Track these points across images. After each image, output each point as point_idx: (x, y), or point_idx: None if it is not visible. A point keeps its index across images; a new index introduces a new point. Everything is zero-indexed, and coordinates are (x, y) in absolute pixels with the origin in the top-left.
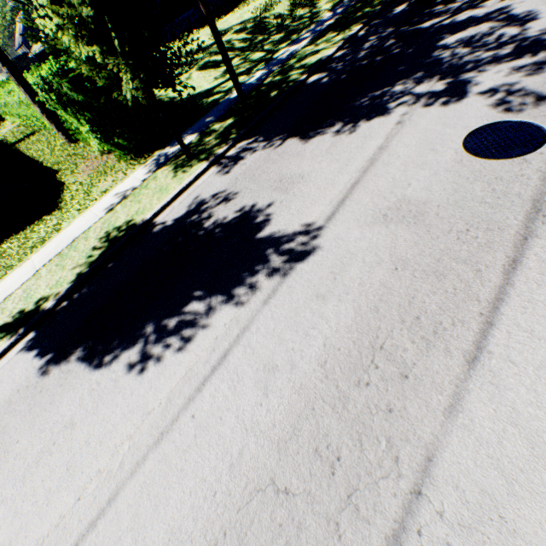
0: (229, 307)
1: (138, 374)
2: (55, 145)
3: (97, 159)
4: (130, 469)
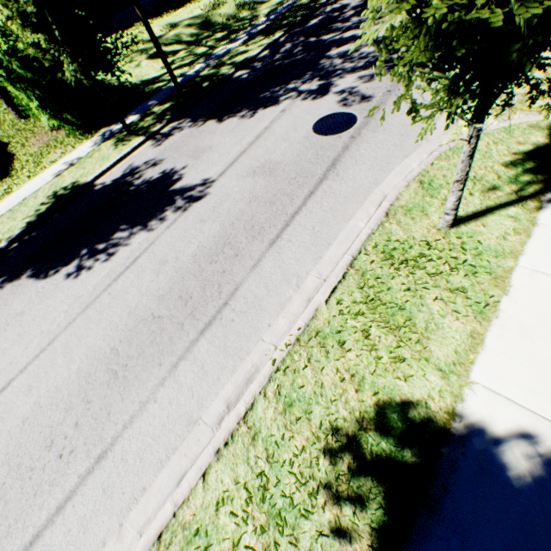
0: (144, 233)
1: (74, 279)
2: (4, 120)
3: (48, 135)
4: (64, 327)
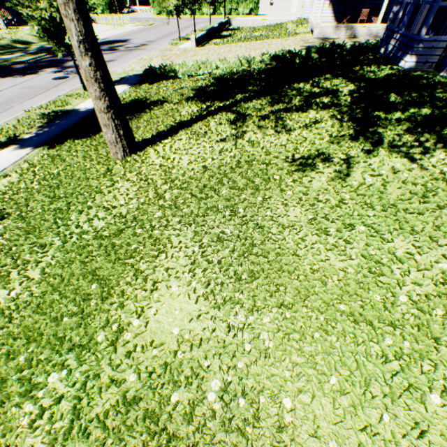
0: None
1: None
2: None
3: None
4: None
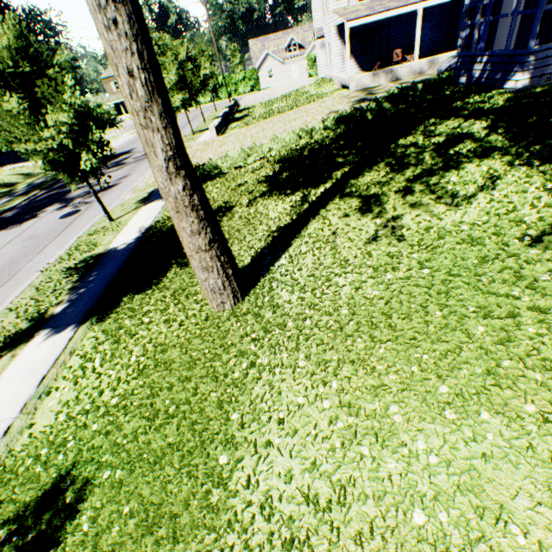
0: None
1: None
2: None
3: None
4: None
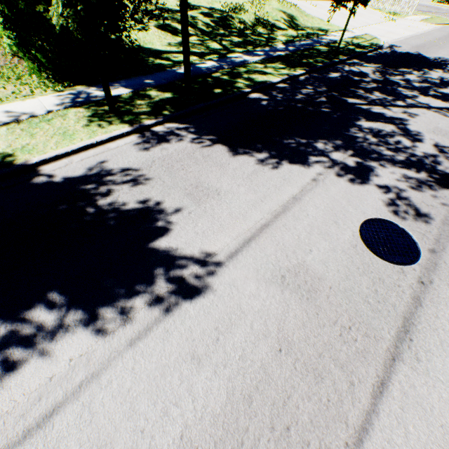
0: (86, 334)
1: None
2: None
3: (5, 57)
4: None
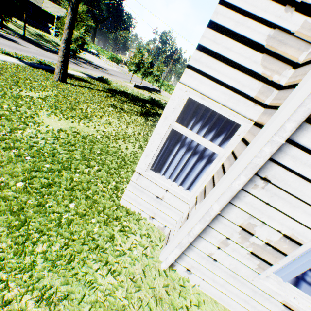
0: (6, 40)
1: None
2: None
3: None
4: None
